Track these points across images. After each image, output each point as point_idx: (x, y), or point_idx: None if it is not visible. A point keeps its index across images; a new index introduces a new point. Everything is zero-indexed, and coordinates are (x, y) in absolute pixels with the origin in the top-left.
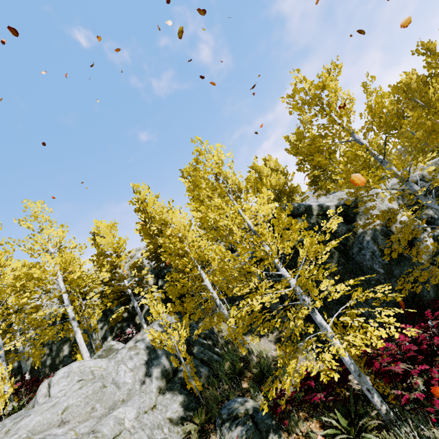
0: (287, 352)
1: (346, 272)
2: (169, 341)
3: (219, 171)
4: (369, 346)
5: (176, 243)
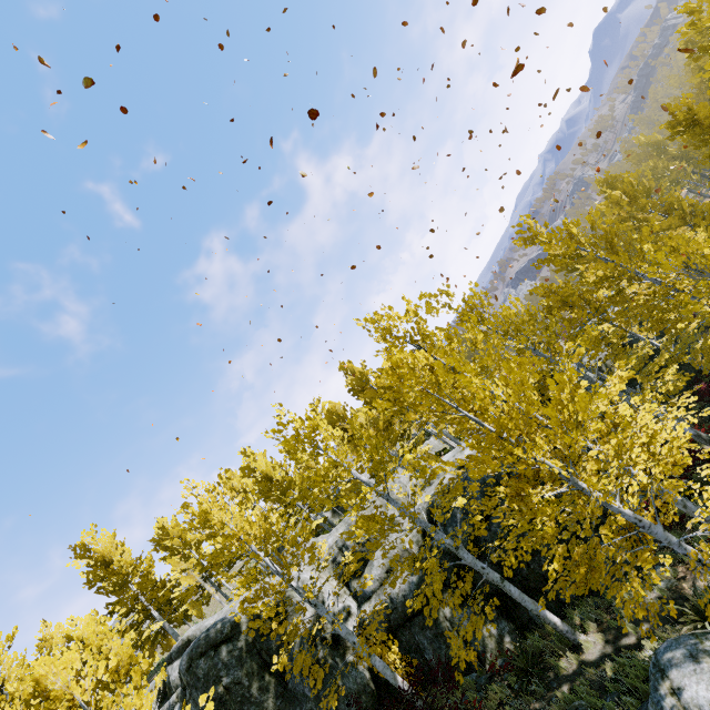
0: None
1: (286, 706)
2: None
3: (70, 690)
4: None
5: None
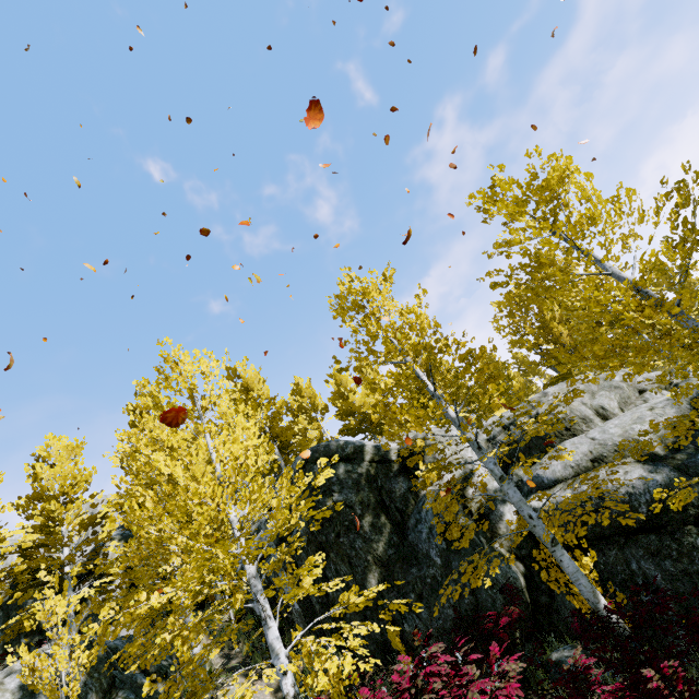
0: (171, 694)
1: (398, 560)
2: (47, 672)
3: (191, 386)
4: (327, 692)
5: (136, 488)
